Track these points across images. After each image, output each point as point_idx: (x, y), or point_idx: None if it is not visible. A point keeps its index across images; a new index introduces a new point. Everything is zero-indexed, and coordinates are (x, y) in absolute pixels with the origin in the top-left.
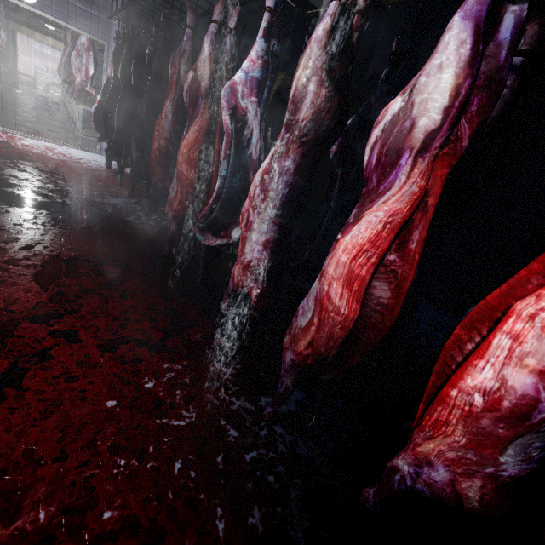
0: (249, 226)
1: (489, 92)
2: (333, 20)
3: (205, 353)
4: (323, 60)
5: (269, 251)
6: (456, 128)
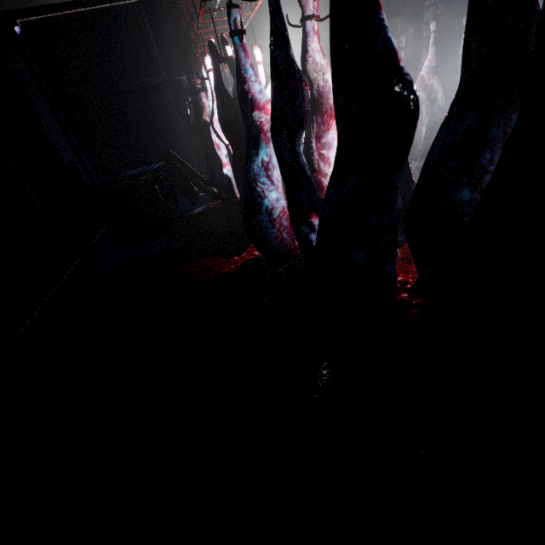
0: None
1: None
2: None
3: None
4: None
5: None
6: None
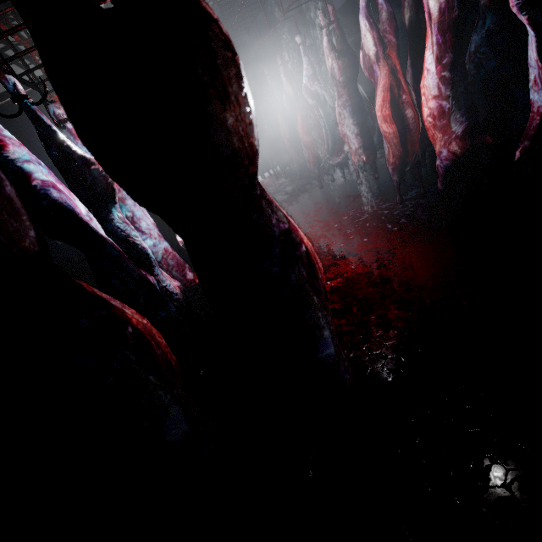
0: (346, 135)
1: (389, 20)
2: (327, 36)
3: (363, 202)
4: (332, 52)
5: (360, 137)
6: (387, 39)
